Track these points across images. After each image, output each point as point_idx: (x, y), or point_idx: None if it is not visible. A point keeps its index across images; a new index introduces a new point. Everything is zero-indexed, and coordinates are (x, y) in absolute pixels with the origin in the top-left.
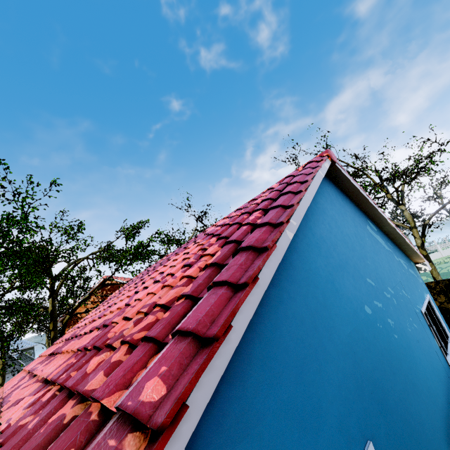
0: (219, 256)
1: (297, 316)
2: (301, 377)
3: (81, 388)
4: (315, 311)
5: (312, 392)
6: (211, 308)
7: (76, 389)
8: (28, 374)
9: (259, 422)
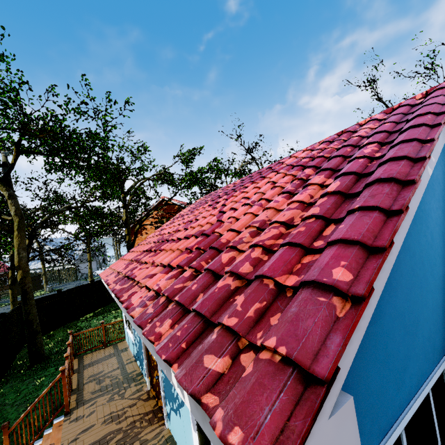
0: (340, 185)
1: (411, 248)
2: (409, 297)
3: (235, 270)
4: (424, 248)
5: (414, 309)
6: (369, 226)
7: (230, 270)
8: (133, 261)
9: (382, 317)
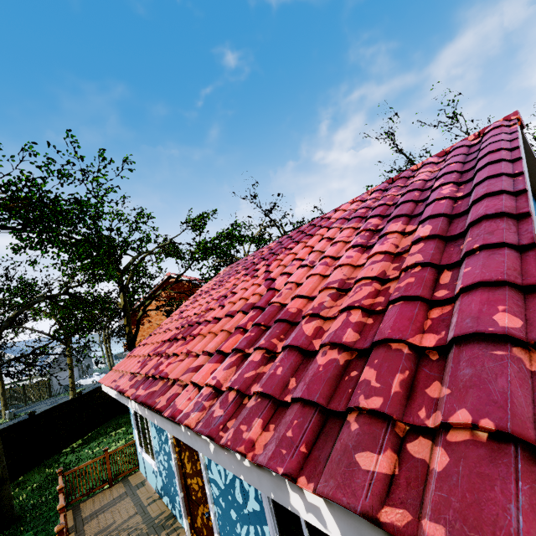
0: (433, 229)
1: None
2: None
3: (338, 340)
4: None
5: None
6: (508, 264)
7: (330, 341)
8: (152, 356)
9: None
